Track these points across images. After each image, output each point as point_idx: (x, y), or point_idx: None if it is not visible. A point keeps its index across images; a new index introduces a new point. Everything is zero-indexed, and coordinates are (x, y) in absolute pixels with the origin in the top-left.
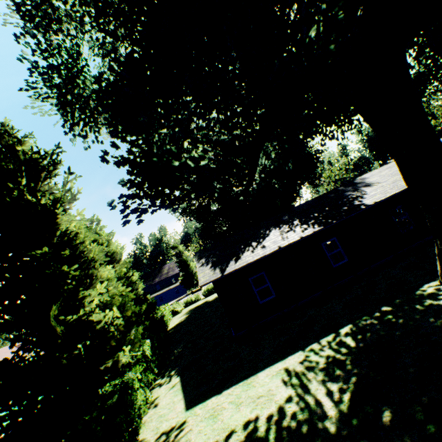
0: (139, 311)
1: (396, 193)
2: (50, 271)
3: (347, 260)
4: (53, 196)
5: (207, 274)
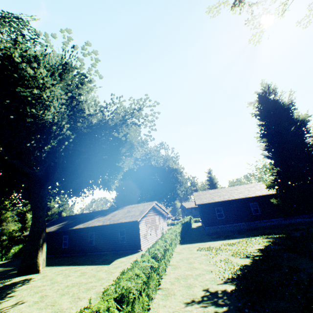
0: None
1: (81, 227)
2: None
3: (67, 247)
4: None
5: None
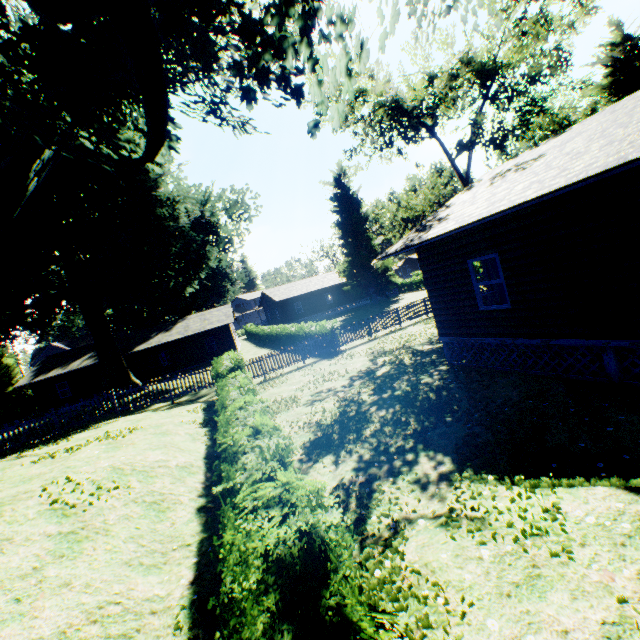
0: (6, 391)
1: (151, 346)
2: None
3: None
4: None
5: (26, 380)
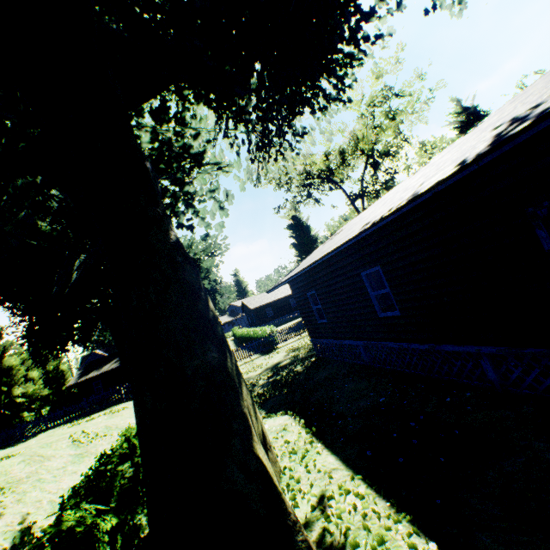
0: (61, 390)
1: None
2: (1, 382)
3: None
4: (6, 344)
5: (73, 381)
